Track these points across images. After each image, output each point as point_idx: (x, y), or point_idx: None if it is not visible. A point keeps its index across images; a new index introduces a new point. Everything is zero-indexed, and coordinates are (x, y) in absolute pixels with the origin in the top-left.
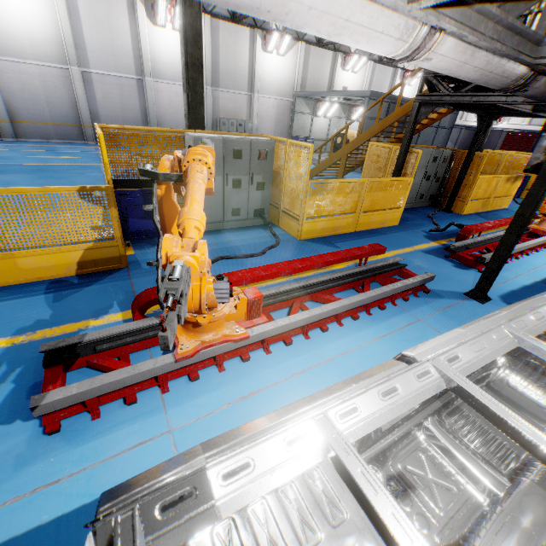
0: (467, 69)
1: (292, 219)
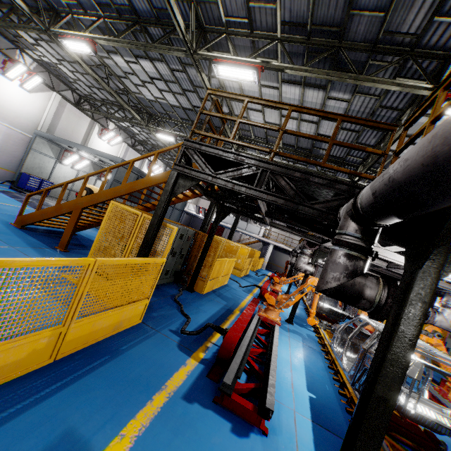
0: None
1: None
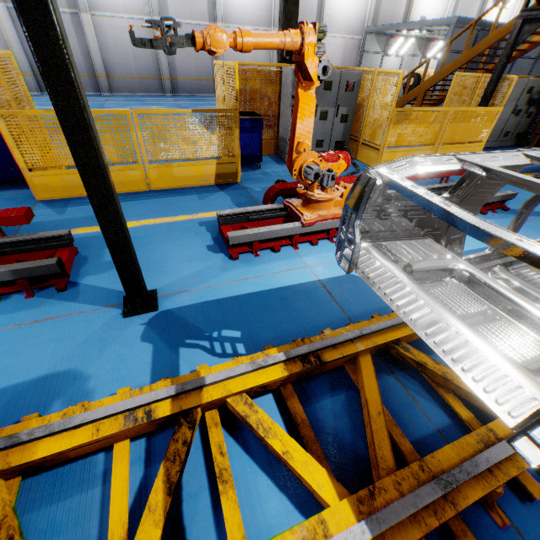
0: None
1: (371, 150)
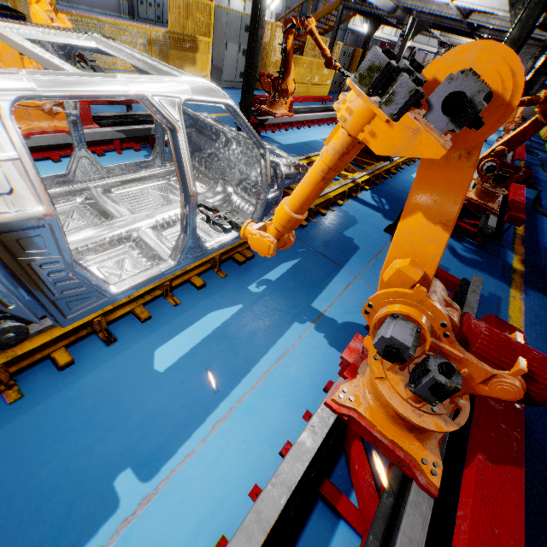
0: (379, 5)
1: None
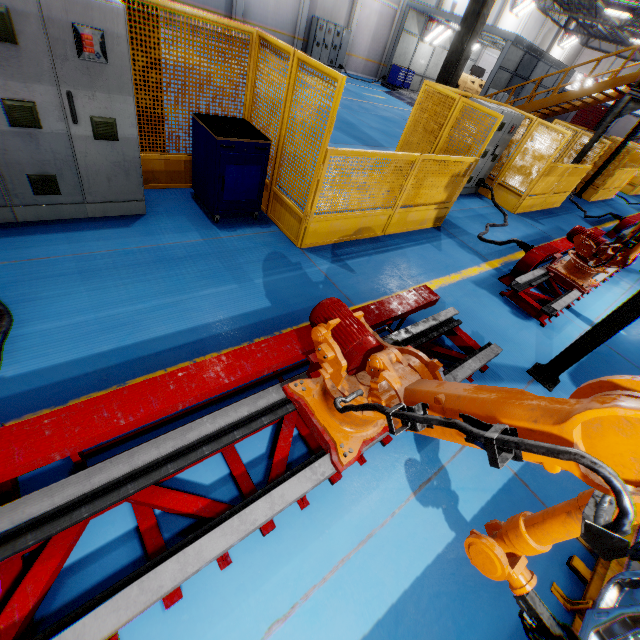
0: None
1: (511, 194)
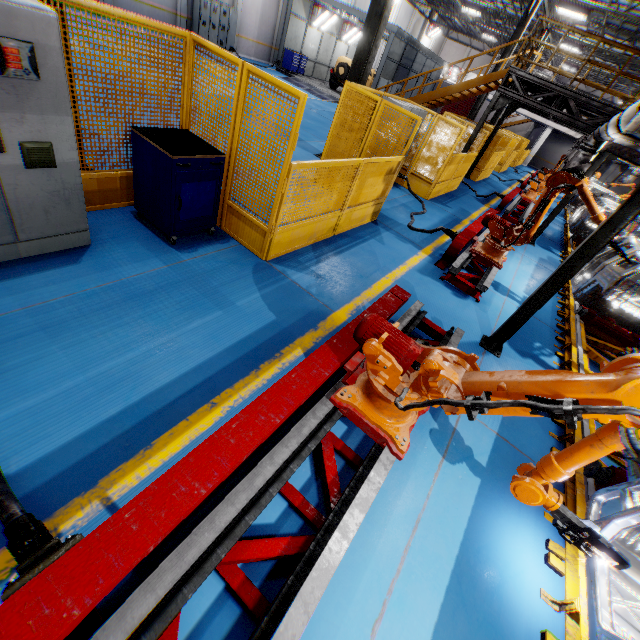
0: None
1: (423, 182)
